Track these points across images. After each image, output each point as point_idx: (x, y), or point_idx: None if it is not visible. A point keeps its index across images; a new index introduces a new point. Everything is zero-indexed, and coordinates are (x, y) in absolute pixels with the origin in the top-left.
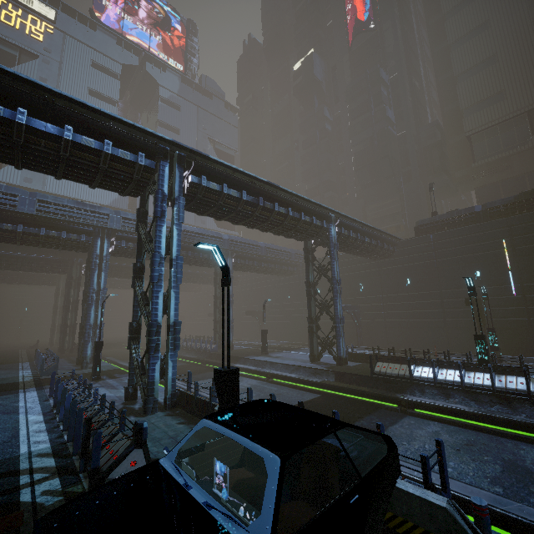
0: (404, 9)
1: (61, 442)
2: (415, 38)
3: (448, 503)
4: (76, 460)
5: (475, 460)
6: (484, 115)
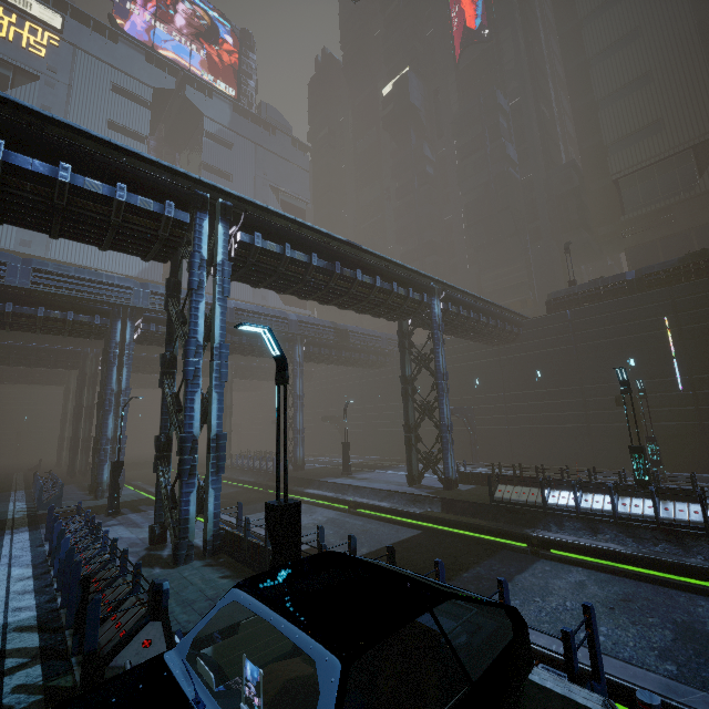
0: (527, 14)
1: (52, 609)
2: (542, 52)
3: (604, 705)
4: (69, 637)
5: (635, 624)
6: (635, 152)
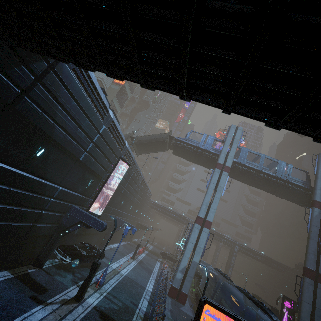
0: None
1: None
2: None
3: None
4: None
5: None
6: None
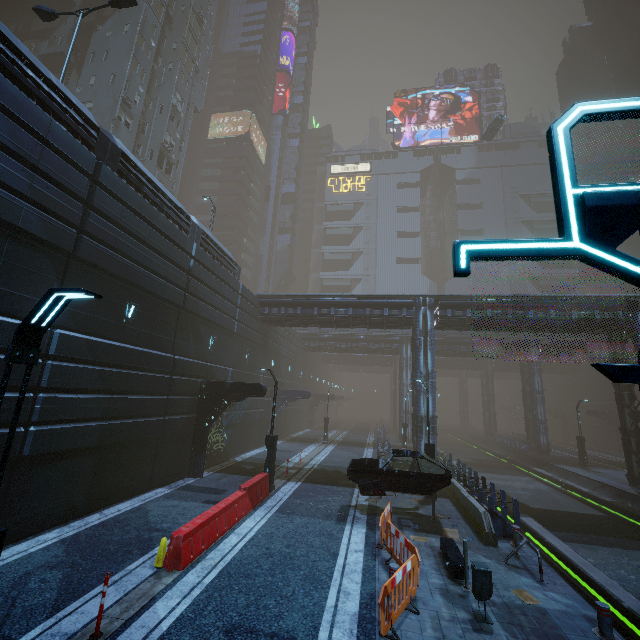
0: None
1: None
2: None
3: (483, 511)
4: None
5: None
6: None
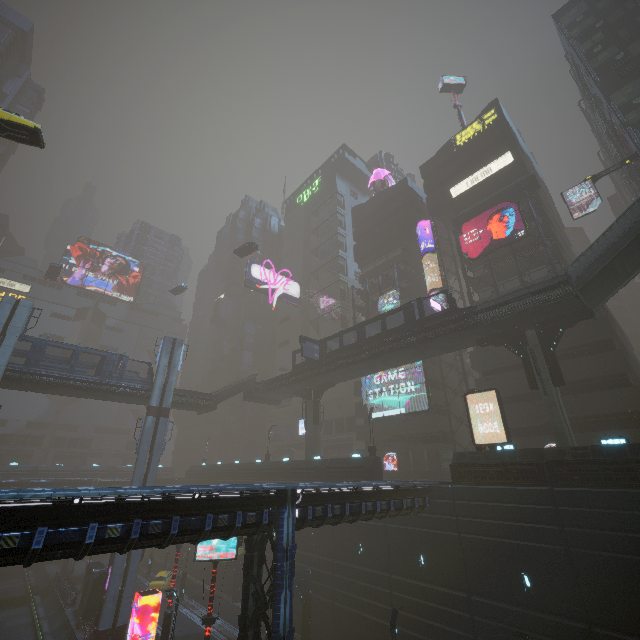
0: None
1: None
2: None
3: None
4: None
5: None
6: None
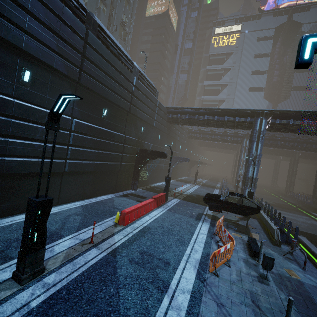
0: None
1: None
2: None
3: (276, 229)
4: None
5: None
6: None
